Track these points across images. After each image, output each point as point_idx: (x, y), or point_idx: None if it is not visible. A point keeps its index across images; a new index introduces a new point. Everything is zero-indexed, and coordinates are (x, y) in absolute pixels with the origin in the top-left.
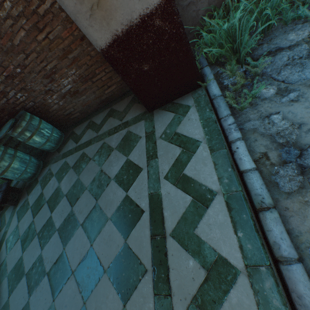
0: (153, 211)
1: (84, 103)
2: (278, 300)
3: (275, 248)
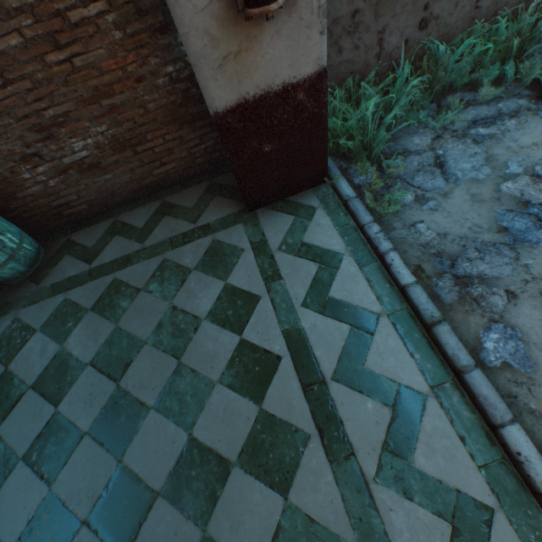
0: (297, 353)
1: (104, 188)
2: (467, 410)
3: (455, 359)
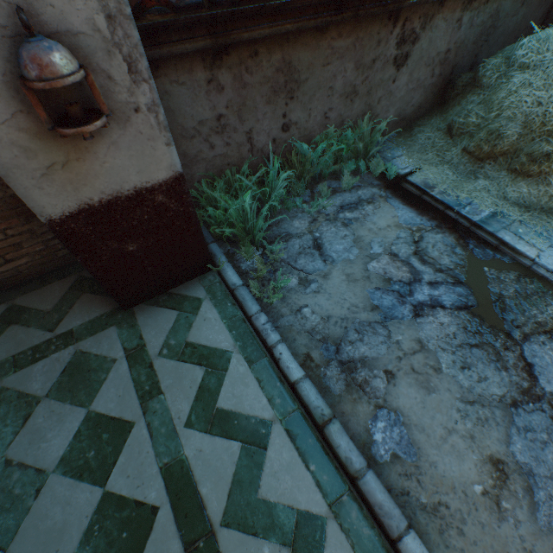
0: (179, 497)
1: None
2: (367, 525)
3: (348, 464)
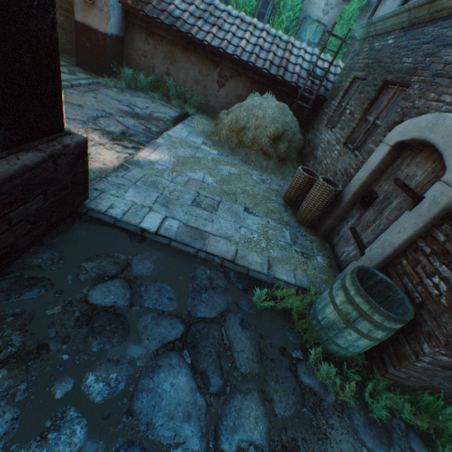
0: None
1: None
2: None
3: None
